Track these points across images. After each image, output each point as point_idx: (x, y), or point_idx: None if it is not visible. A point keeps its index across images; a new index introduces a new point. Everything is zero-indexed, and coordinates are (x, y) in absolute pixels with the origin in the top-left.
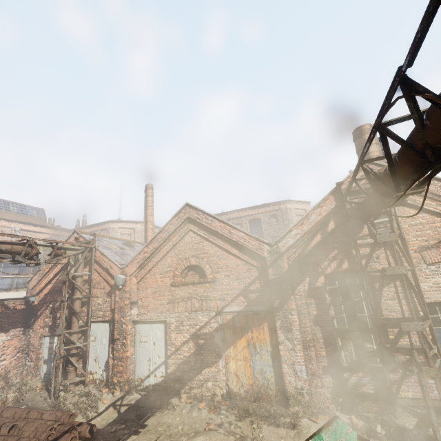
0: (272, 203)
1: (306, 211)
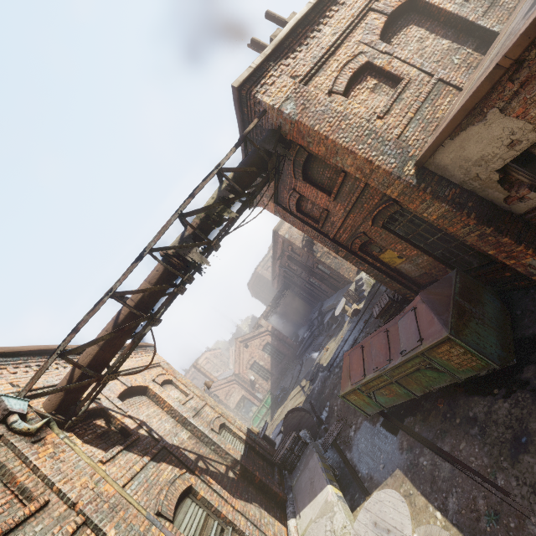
0: (186, 373)
1: (207, 358)
